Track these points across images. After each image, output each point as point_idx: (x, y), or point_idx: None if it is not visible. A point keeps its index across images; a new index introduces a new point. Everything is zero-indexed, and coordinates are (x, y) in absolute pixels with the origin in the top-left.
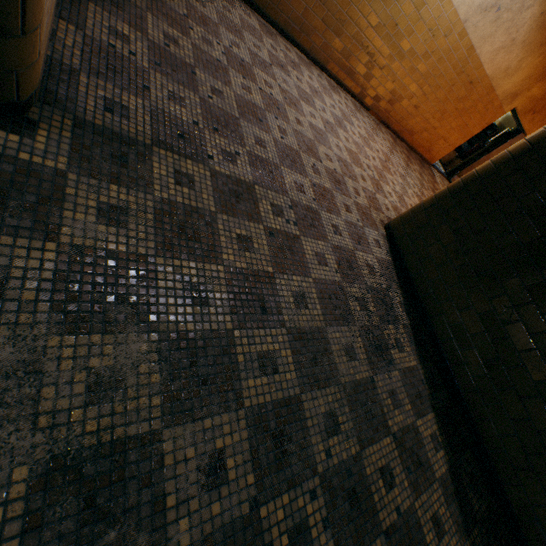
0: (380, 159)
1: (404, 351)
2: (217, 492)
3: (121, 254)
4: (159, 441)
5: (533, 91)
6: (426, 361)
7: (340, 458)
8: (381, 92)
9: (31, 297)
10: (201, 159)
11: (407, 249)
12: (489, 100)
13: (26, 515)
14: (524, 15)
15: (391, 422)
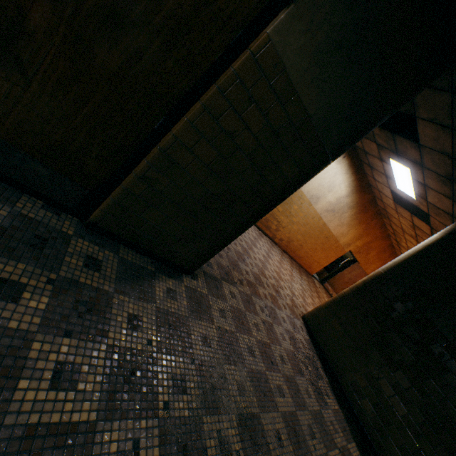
0: (288, 274)
1: (330, 398)
2: (282, 449)
3: (228, 330)
4: (260, 418)
5: (357, 243)
6: (342, 407)
7: (320, 452)
8: (283, 237)
9: (216, 347)
10: (234, 284)
11: (317, 332)
12: (337, 245)
13: (238, 435)
14: (345, 214)
15: (335, 440)
